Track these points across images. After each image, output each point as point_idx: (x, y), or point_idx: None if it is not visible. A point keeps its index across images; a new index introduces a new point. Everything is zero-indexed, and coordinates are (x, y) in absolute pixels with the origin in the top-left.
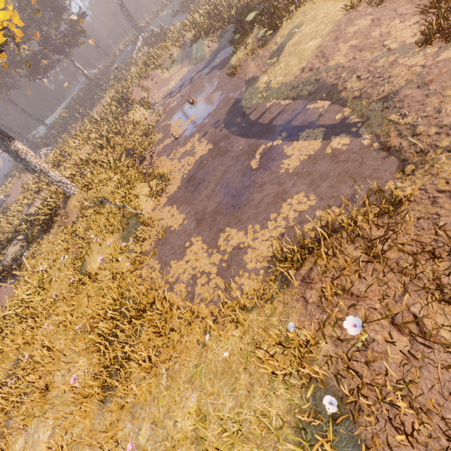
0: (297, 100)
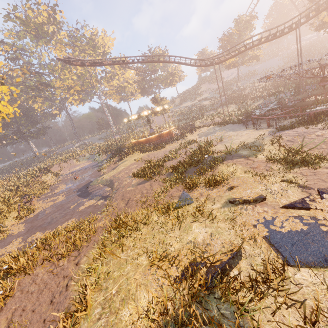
0: (105, 186)
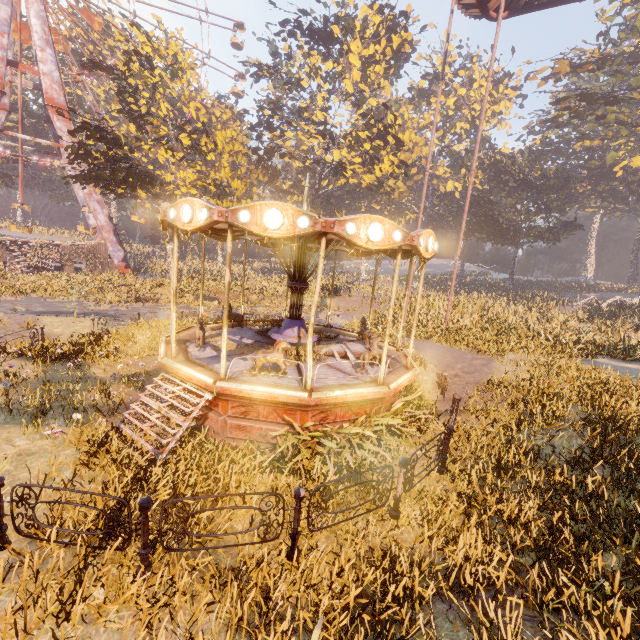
0: None
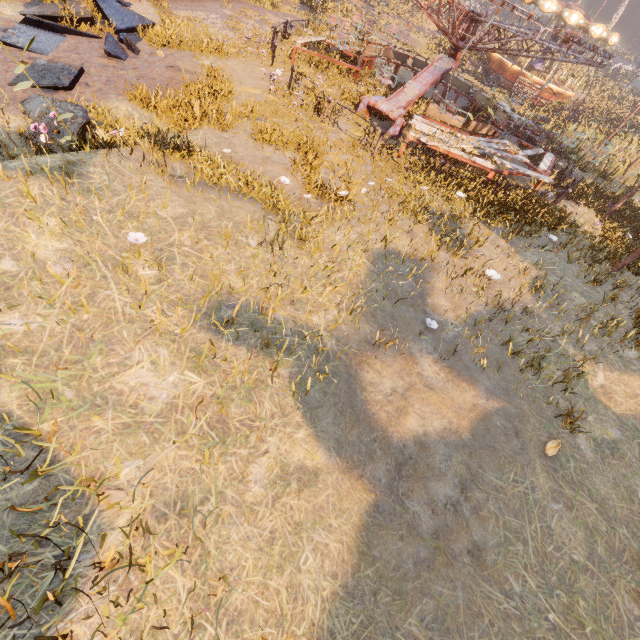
0: None
